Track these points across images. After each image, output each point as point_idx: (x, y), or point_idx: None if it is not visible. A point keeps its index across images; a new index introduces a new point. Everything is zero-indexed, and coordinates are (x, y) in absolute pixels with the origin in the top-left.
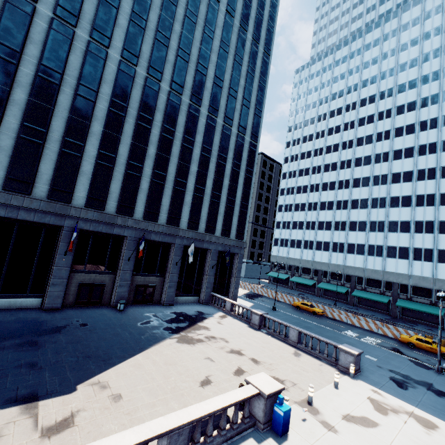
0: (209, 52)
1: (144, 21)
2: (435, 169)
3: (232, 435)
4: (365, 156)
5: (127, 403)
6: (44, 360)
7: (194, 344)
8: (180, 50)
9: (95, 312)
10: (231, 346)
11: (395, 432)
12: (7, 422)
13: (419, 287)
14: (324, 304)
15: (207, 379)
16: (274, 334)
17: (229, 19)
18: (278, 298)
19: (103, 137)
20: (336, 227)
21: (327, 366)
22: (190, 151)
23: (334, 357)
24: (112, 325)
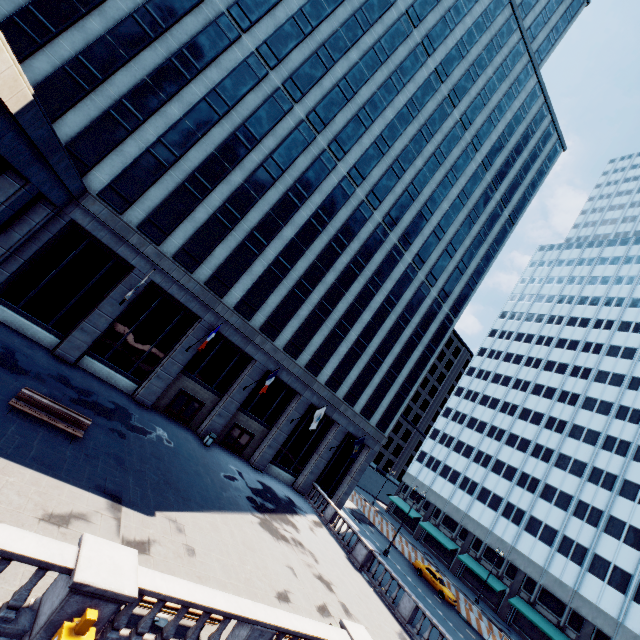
0: (443, 198)
1: (388, 147)
2: None
3: None
4: (603, 400)
5: (200, 564)
6: (130, 462)
7: (278, 539)
8: (411, 186)
9: (181, 432)
10: (320, 570)
11: None
12: (96, 510)
13: None
14: (459, 590)
15: (286, 594)
16: (379, 590)
17: (481, 171)
18: (394, 541)
19: (290, 244)
20: (520, 481)
21: None
22: (371, 296)
23: None
24: (196, 459)
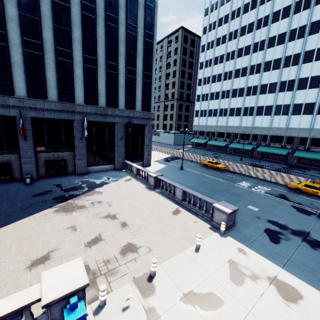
0: None
1: None
2: None
3: None
4: (284, 8)
5: None
6: None
7: (71, 212)
8: None
9: (0, 188)
10: (110, 210)
11: (243, 316)
12: None
13: (318, 139)
14: (232, 160)
15: (47, 255)
16: (165, 193)
17: None
18: (192, 159)
19: None
20: (248, 93)
21: (201, 222)
22: (66, 11)
23: (210, 213)
24: (3, 199)
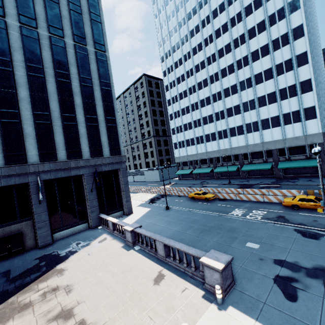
0: None
1: None
2: (287, 34)
3: None
4: (225, 45)
5: None
6: None
7: (6, 322)
8: None
9: None
10: (67, 301)
11: None
12: None
13: (294, 147)
14: (220, 185)
15: None
16: (147, 249)
17: None
18: (179, 194)
19: None
20: (217, 118)
21: (191, 289)
22: (8, 74)
23: (201, 270)
24: None
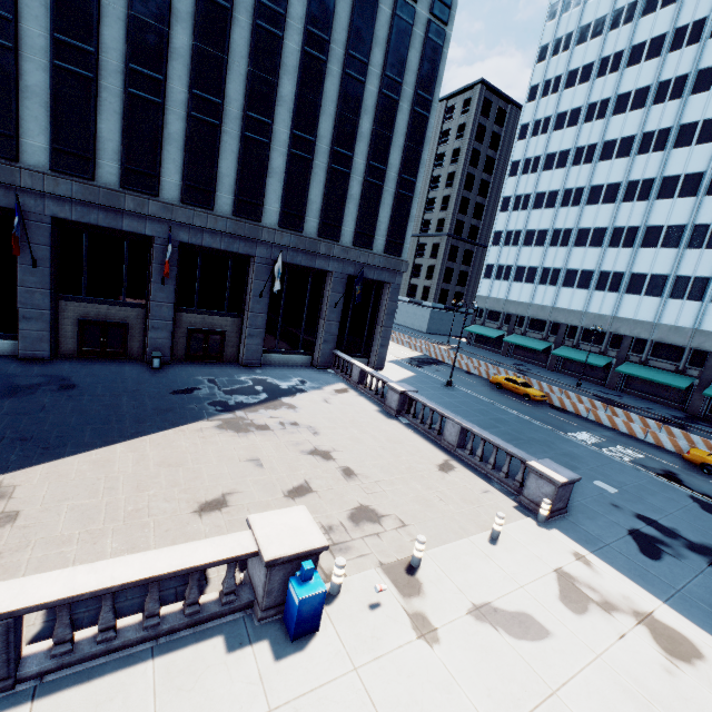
0: None
1: None
2: None
3: (176, 627)
4: None
5: (15, 532)
6: None
7: (246, 433)
8: None
9: (107, 368)
10: (318, 442)
11: (585, 660)
12: None
13: None
14: (556, 383)
15: (222, 499)
16: (421, 428)
17: None
18: (469, 368)
19: None
20: (613, 240)
21: (497, 494)
22: (275, 44)
23: (518, 480)
24: (120, 390)
